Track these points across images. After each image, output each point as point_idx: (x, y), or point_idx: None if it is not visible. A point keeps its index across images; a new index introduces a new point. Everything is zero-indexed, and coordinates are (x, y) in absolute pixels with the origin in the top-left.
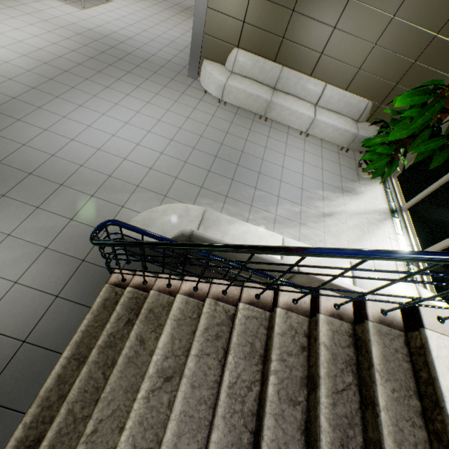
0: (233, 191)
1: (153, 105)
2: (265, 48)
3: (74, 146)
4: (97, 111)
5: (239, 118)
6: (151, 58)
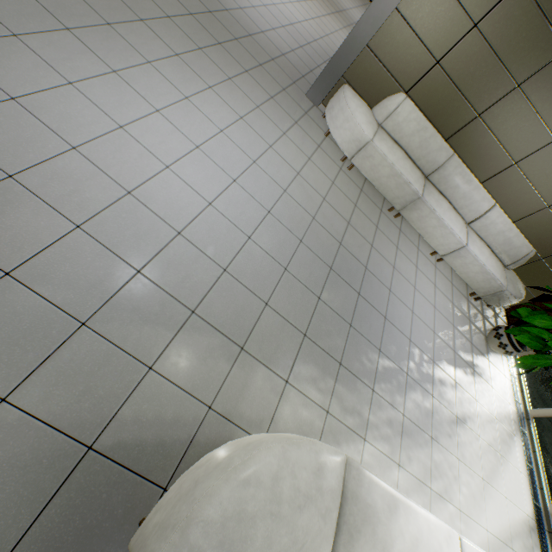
0: (350, 353)
1: (249, 126)
2: (445, 115)
3: (73, 168)
4: (145, 98)
5: (365, 201)
6: (258, 35)
